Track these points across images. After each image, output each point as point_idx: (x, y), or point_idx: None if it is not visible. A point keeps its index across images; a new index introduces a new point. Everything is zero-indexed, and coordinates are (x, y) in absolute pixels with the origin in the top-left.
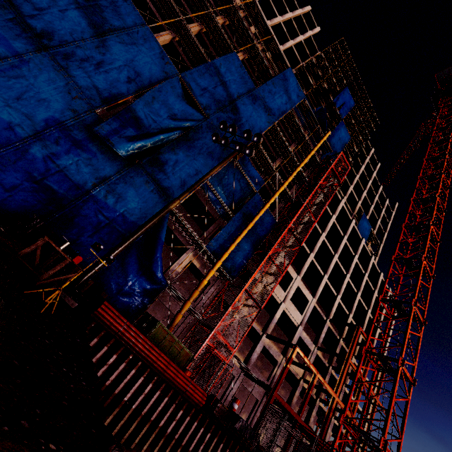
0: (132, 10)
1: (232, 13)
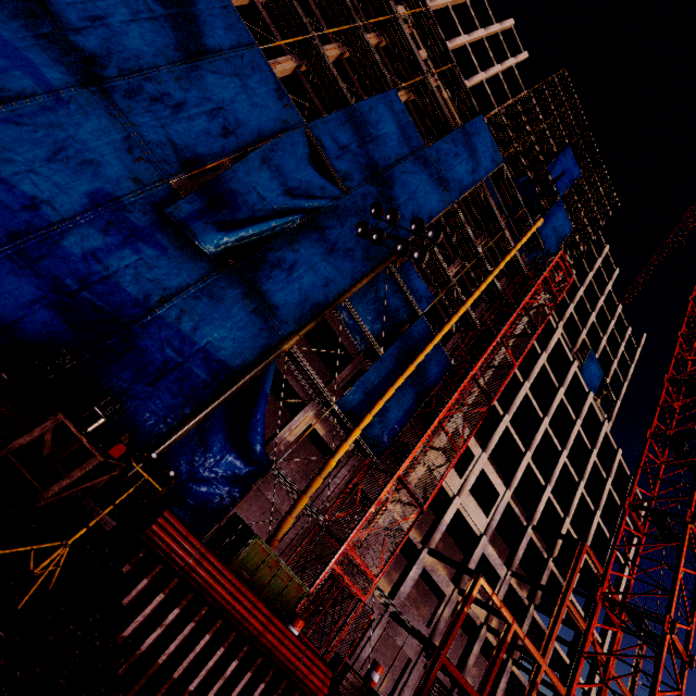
0: (235, 22)
1: (391, 28)
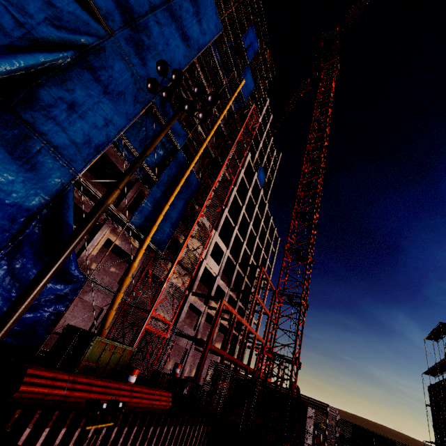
0: None
1: None
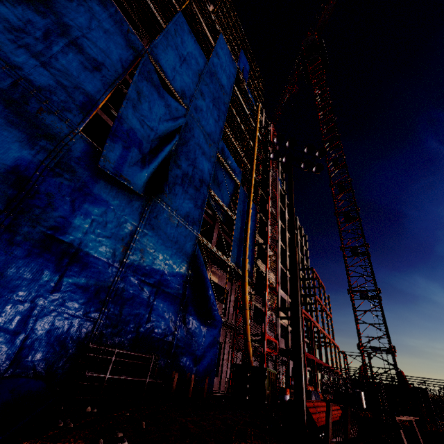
0: None
1: None
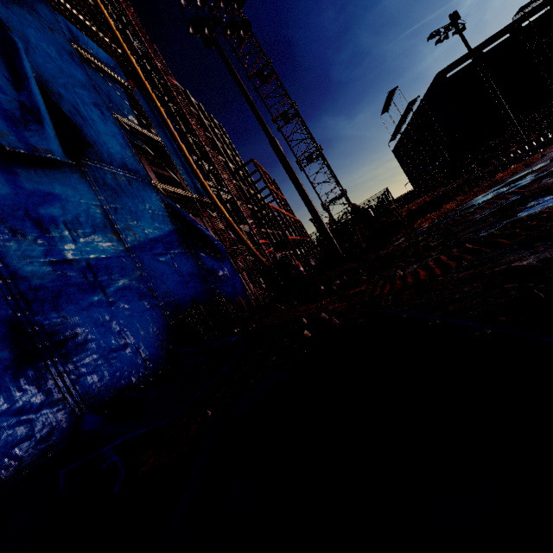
0: None
1: None
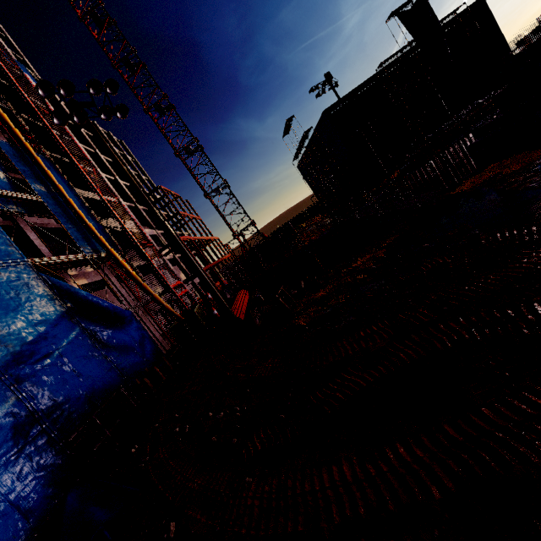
0: None
1: None
